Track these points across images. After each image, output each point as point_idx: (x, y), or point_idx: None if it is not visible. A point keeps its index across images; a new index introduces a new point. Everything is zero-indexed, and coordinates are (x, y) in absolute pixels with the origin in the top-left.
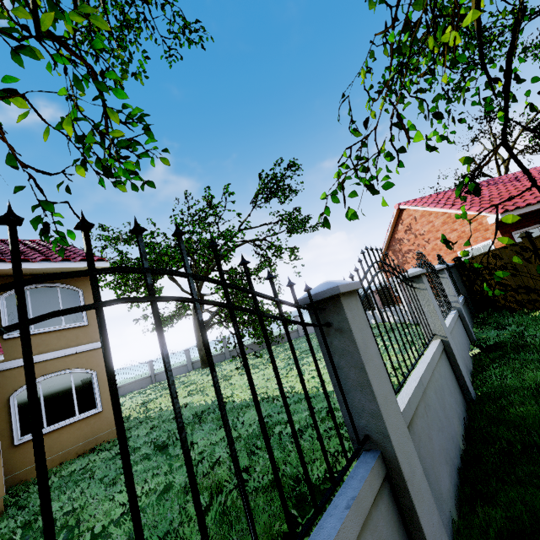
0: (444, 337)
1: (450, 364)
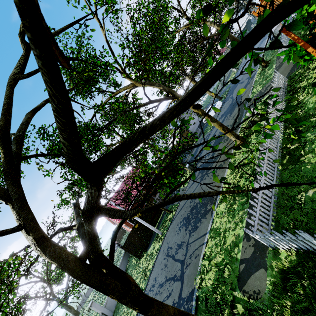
0: (101, 312)
1: (105, 315)
